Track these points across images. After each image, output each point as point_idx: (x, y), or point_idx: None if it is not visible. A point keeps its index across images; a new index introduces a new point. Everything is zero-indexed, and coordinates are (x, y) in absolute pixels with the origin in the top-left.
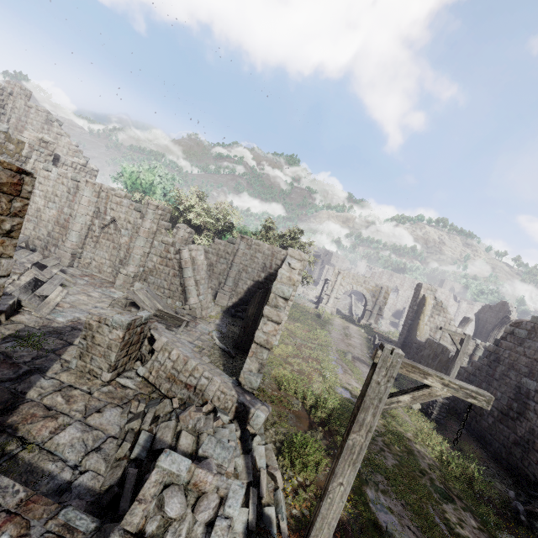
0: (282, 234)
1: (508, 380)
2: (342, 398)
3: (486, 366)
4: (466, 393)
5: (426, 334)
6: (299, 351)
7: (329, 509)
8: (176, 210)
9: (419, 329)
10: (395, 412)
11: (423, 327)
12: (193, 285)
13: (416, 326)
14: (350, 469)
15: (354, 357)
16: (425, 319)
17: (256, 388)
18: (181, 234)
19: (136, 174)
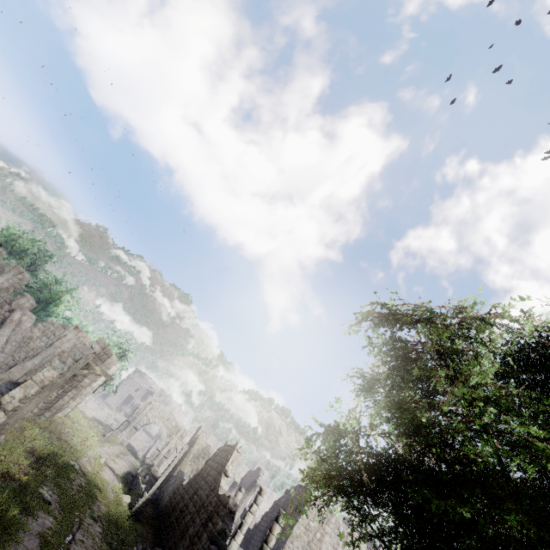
0: (116, 344)
1: (196, 485)
2: (70, 462)
3: (193, 480)
4: (106, 375)
5: (187, 474)
6: (60, 434)
7: (27, 406)
8: (33, 282)
9: (181, 464)
10: (105, 491)
11: (185, 464)
12: (3, 342)
13: (181, 462)
14: (48, 391)
15: (108, 465)
16: (190, 456)
17: (10, 409)
18: (23, 302)
19: (17, 237)
